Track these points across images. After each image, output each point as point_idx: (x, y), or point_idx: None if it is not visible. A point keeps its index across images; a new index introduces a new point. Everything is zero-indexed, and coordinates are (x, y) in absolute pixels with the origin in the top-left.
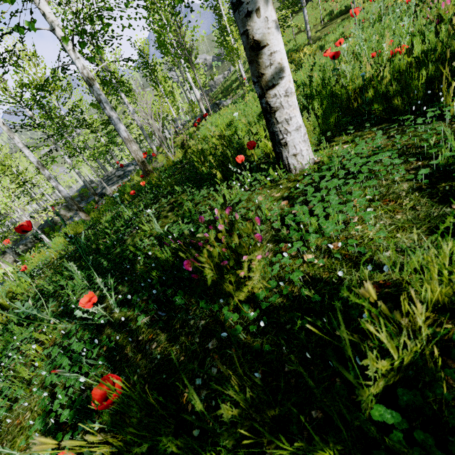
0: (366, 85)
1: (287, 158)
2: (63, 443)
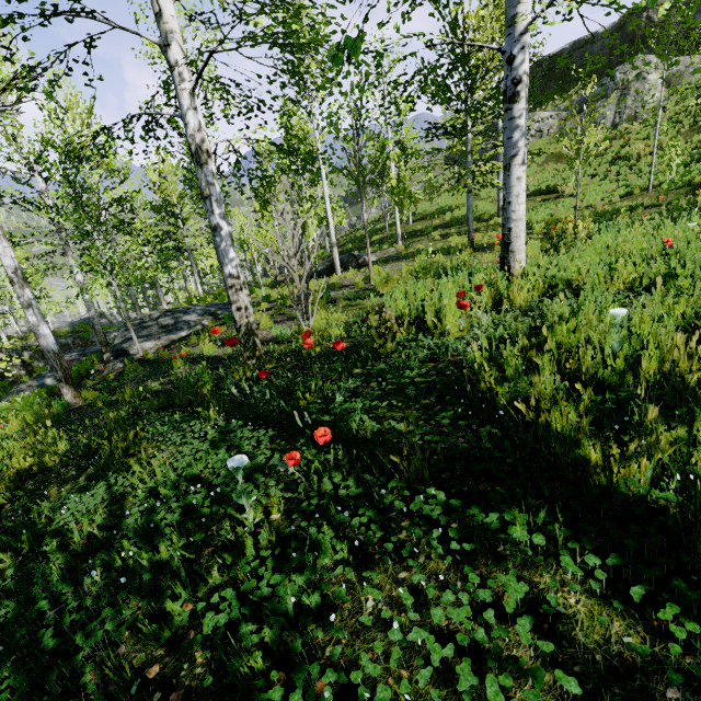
0: None
1: None
2: None
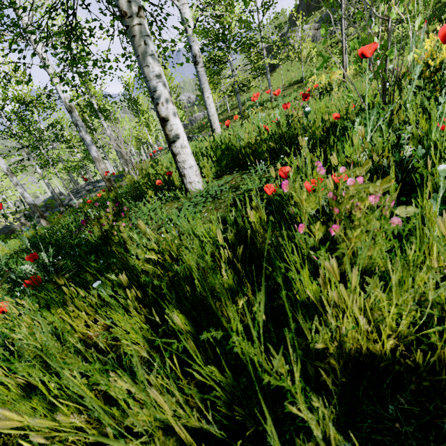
0: (246, 146)
1: (186, 184)
2: (5, 297)
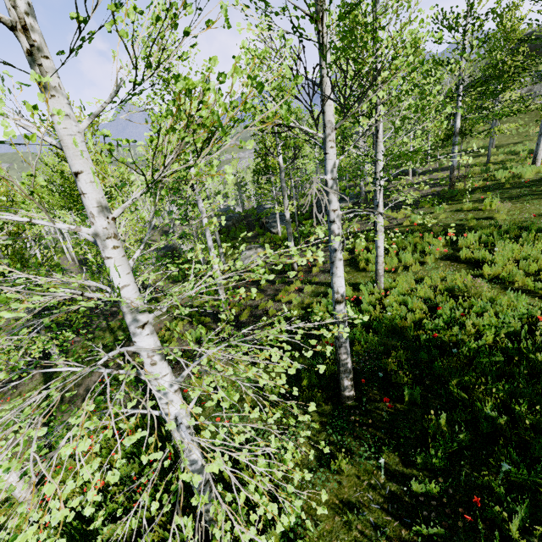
0: None
1: None
2: None
